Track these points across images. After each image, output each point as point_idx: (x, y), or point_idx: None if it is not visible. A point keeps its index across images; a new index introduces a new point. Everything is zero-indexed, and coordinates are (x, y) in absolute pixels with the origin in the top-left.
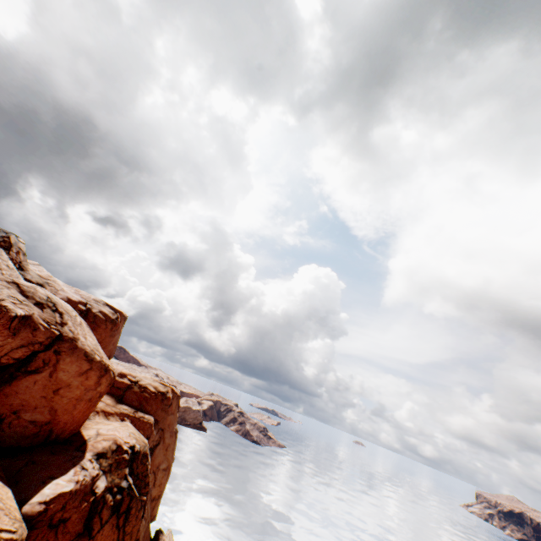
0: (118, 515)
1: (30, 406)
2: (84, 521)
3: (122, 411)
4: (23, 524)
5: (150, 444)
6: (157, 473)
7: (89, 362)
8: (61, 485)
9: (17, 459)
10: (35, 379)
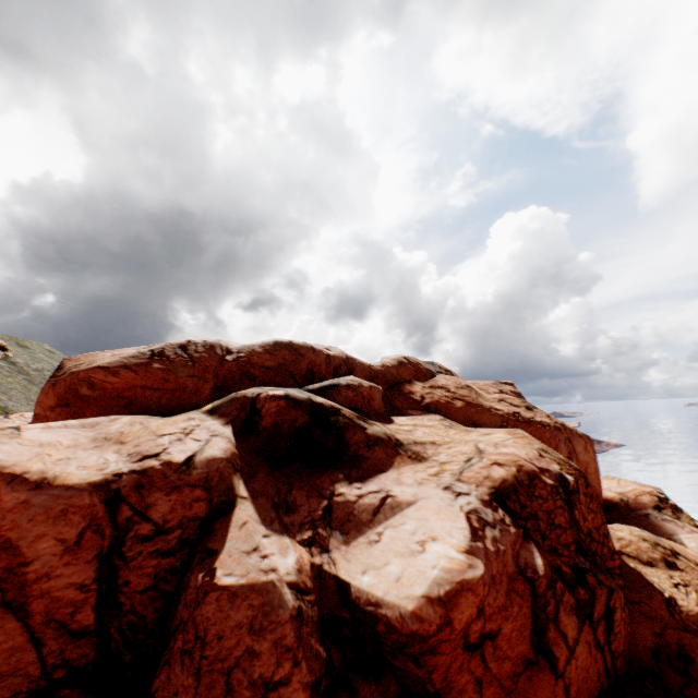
0: None
1: None
2: None
3: None
4: None
5: None
6: None
7: (580, 438)
8: (692, 538)
9: None
10: None
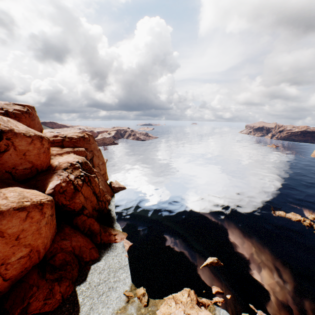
0: (86, 183)
1: (18, 164)
2: (73, 188)
3: (67, 151)
4: (48, 196)
5: (89, 158)
6: (99, 166)
7: (29, 137)
8: (55, 183)
9: (31, 182)
10: (10, 154)
